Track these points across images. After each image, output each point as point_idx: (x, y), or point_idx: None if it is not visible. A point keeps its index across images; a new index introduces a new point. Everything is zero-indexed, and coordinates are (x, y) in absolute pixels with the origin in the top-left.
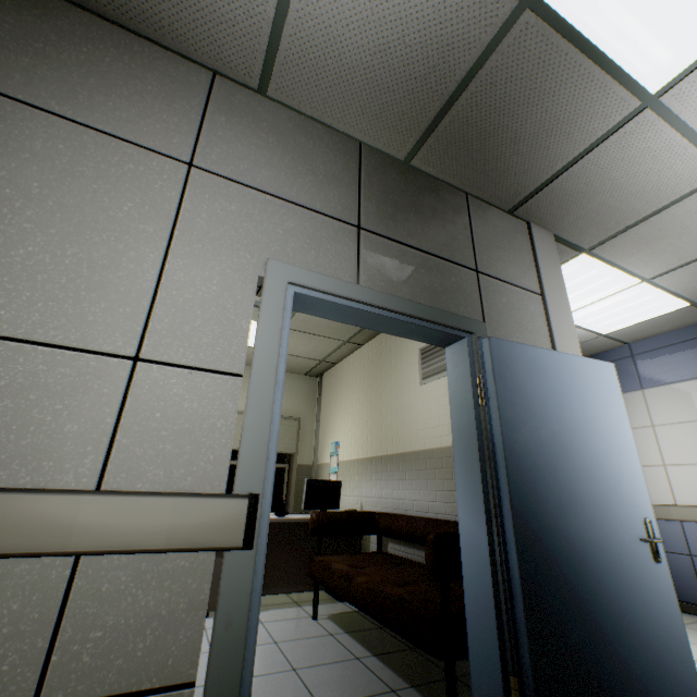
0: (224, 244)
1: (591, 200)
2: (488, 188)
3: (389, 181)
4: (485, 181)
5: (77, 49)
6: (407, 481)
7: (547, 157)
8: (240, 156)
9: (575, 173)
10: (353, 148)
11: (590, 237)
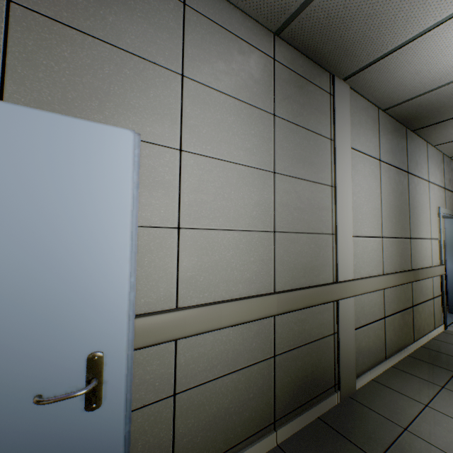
0: (433, 204)
1: None
2: None
3: (446, 167)
4: None
5: (415, 150)
6: None
7: None
8: (431, 173)
9: None
10: (442, 157)
11: None
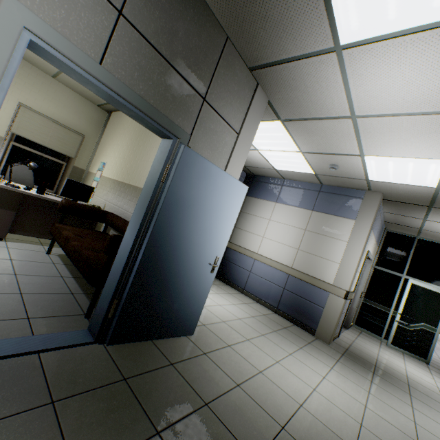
0: None
1: (293, 92)
2: (241, 43)
3: None
4: (241, 35)
5: None
6: (133, 203)
7: (279, 45)
8: None
9: (290, 68)
10: None
11: (286, 114)
